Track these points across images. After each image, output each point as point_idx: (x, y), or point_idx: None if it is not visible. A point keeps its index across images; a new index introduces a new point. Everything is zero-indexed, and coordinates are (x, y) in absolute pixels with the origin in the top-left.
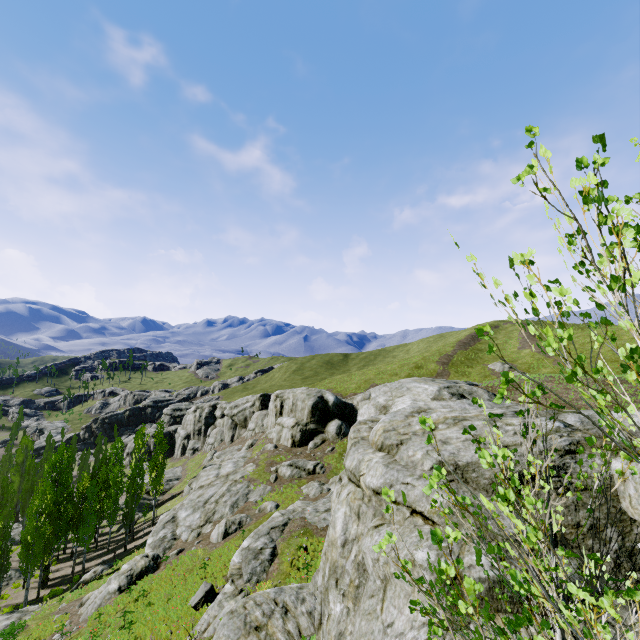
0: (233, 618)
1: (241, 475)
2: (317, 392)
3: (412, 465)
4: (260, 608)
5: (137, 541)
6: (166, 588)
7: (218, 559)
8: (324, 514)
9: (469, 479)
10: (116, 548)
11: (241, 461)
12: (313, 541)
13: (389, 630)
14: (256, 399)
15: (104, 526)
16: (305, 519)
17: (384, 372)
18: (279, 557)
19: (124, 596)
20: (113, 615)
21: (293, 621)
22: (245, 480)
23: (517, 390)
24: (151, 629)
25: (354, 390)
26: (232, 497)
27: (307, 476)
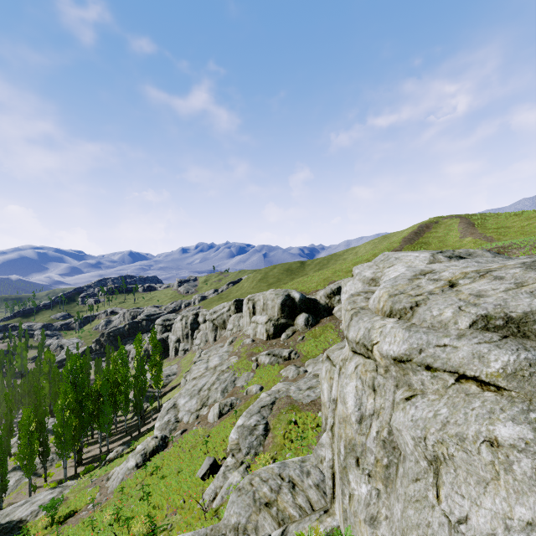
0: (241, 495)
1: (227, 366)
2: (284, 291)
3: (440, 326)
4: (267, 484)
5: (148, 425)
6: (175, 463)
7: (217, 436)
8: (307, 391)
9: (529, 332)
10: (132, 431)
11: (225, 355)
12: (301, 415)
13: (463, 528)
14: (231, 304)
15: (121, 415)
16: (290, 397)
17: (340, 270)
18: (272, 431)
19: (141, 471)
20: (134, 487)
21: (302, 495)
22: (231, 370)
23: (510, 251)
24: (166, 499)
25: (315, 288)
26: (221, 384)
27: (284, 362)
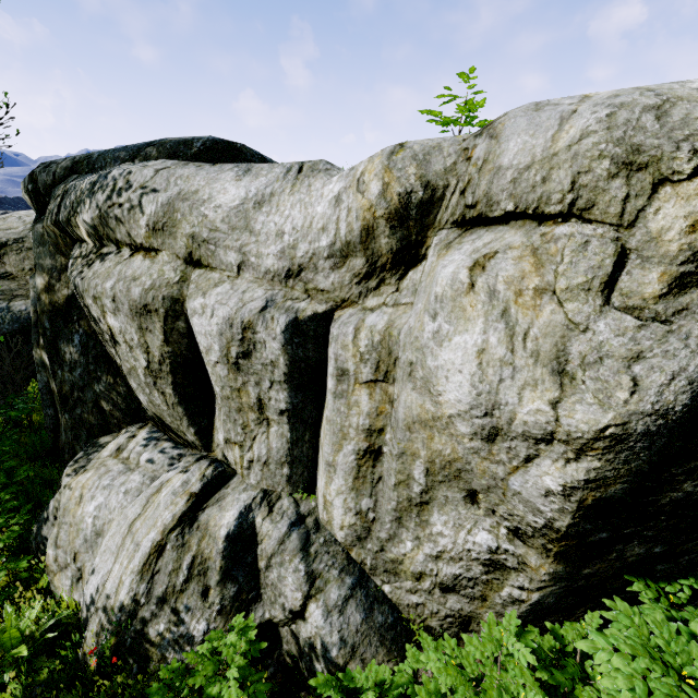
0: None
1: None
2: None
3: None
4: None
5: None
6: None
7: None
8: None
9: None
10: None
11: None
12: None
13: None
14: None
15: None
16: None
17: None
18: None
19: None
20: None
21: None
22: None
23: None
24: None
25: None
26: None
27: None
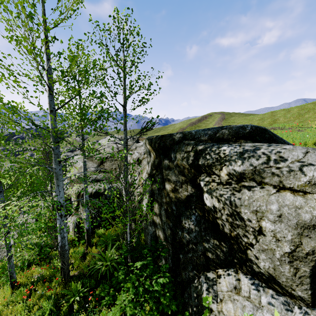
0: None
1: None
2: None
3: None
4: None
5: None
6: None
7: None
8: None
9: (93, 160)
10: None
11: None
12: None
13: None
14: None
15: None
16: None
17: None
18: None
19: None
20: None
21: None
22: None
23: None
24: None
25: None
26: None
27: None
